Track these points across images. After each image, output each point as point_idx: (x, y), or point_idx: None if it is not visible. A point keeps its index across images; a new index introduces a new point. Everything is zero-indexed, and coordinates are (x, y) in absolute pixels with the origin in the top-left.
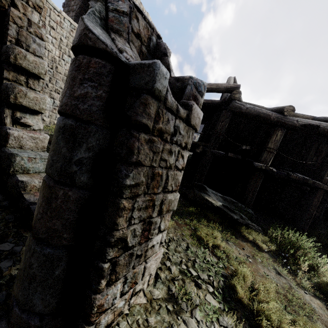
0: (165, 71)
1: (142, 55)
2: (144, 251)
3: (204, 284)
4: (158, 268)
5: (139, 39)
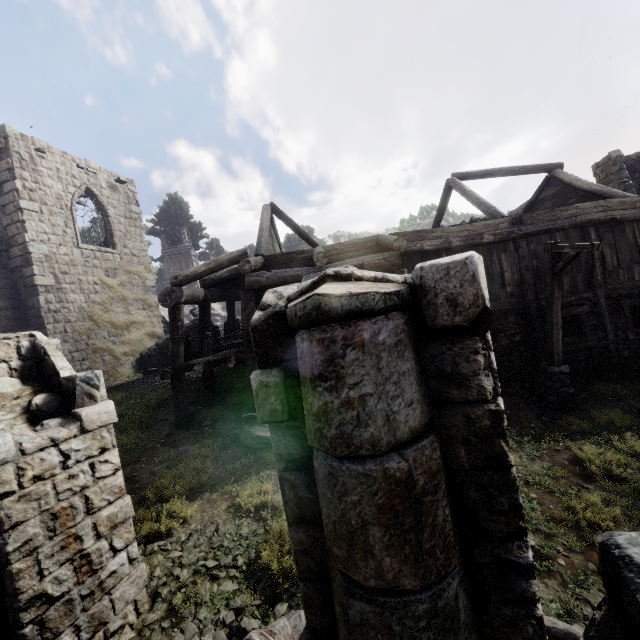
0: (1, 440)
1: (15, 371)
2: (97, 586)
3: (223, 572)
4: (162, 585)
5: None
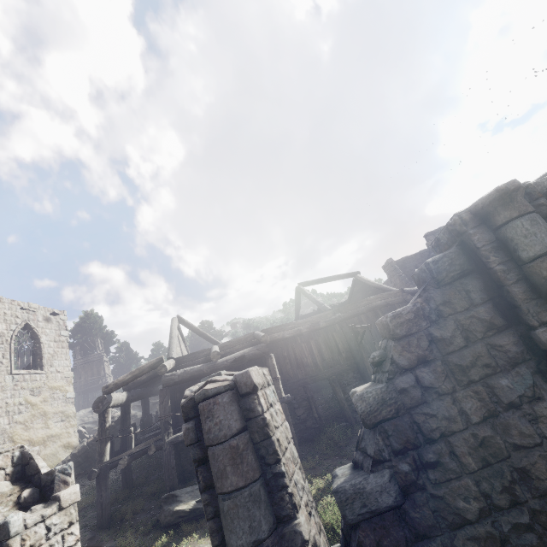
0: (17, 516)
1: (8, 476)
2: None
3: None
4: None
5: (0, 470)
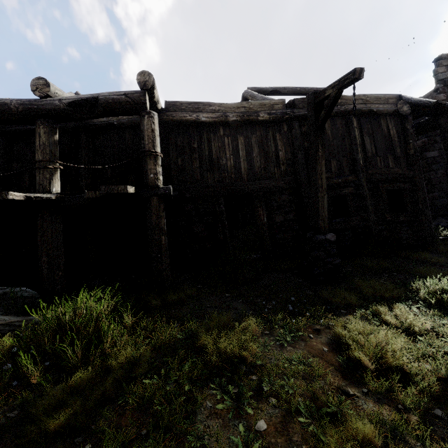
0: None
1: None
2: None
3: None
4: None
5: None
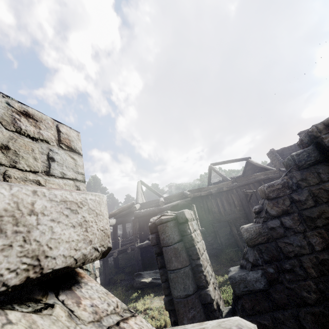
0: None
1: None
2: None
3: None
4: None
5: None
